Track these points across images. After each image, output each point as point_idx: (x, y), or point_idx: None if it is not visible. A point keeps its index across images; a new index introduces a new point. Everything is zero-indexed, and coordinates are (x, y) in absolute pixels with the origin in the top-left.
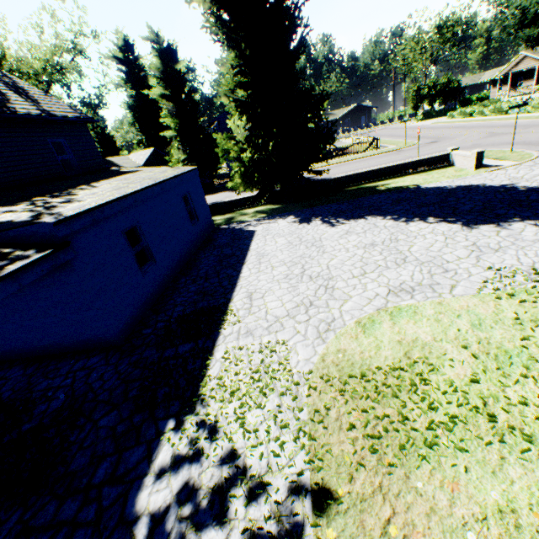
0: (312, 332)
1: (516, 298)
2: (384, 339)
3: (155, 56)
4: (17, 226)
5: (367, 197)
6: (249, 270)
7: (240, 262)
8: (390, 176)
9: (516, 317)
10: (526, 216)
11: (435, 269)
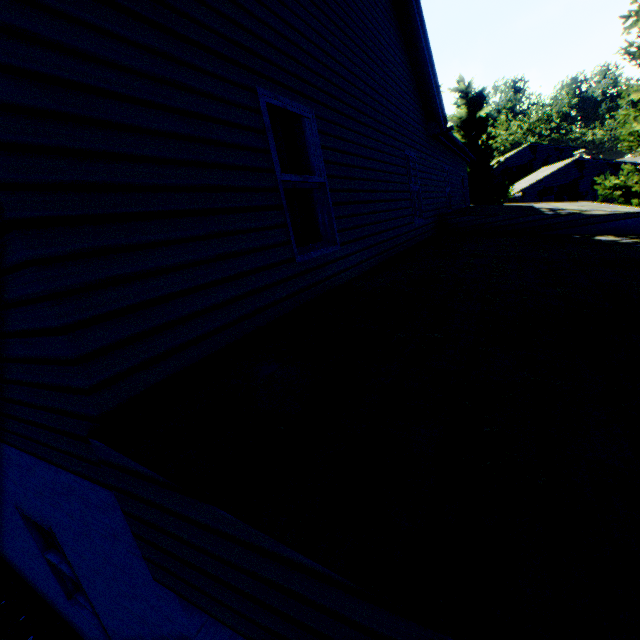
0: None
1: None
2: None
3: (459, 105)
4: (625, 217)
5: None
6: None
7: None
8: None
9: None
10: None
11: None
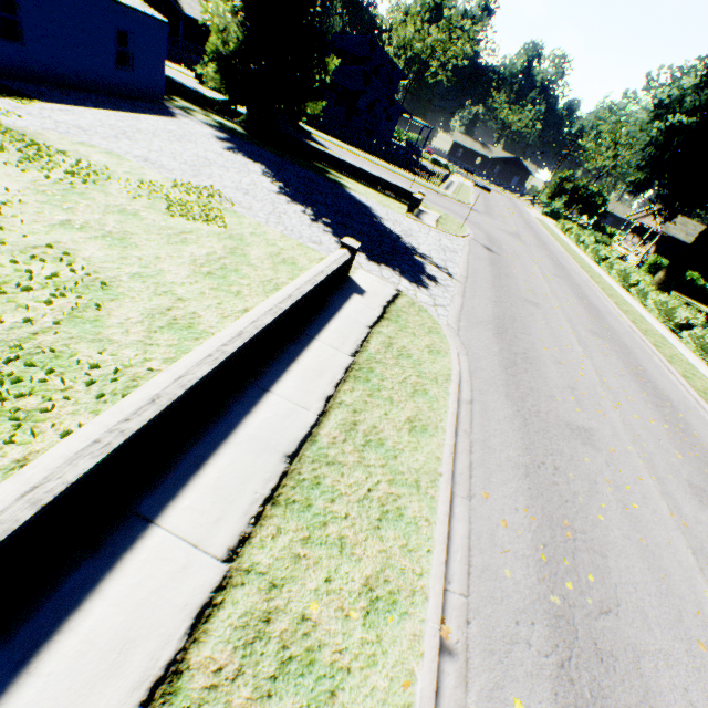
0: (50, 128)
1: (180, 188)
2: (75, 148)
3: None
4: None
5: (304, 169)
6: (103, 112)
7: (112, 110)
8: (361, 181)
9: (152, 181)
10: (318, 212)
11: (193, 174)
